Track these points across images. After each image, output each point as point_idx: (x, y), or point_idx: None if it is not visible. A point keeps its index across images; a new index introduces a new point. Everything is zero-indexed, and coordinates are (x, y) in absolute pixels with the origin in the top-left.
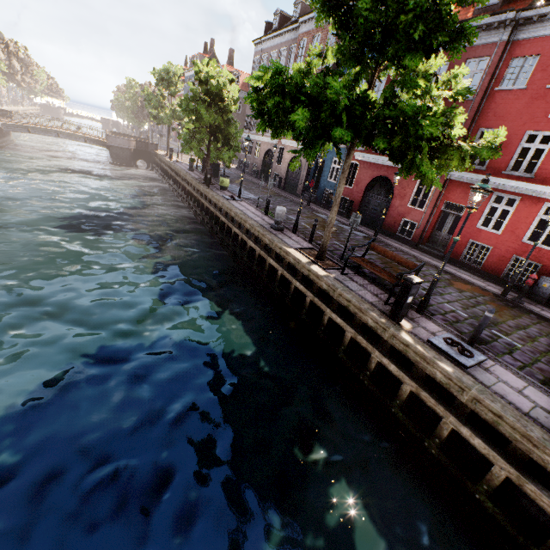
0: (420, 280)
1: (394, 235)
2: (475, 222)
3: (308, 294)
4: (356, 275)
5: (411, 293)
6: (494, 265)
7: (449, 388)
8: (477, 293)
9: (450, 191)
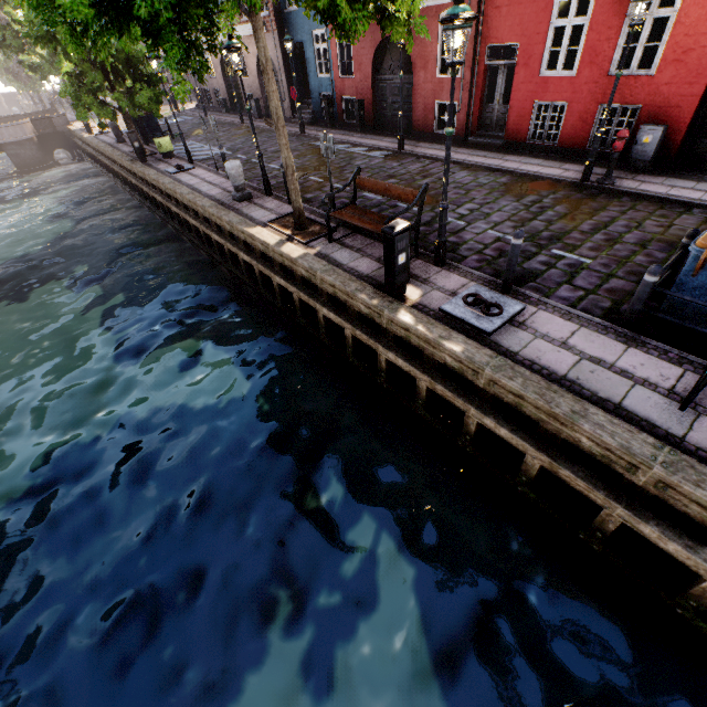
0: (405, 225)
1: (431, 136)
2: (537, 67)
3: (292, 289)
4: (354, 235)
5: (398, 250)
6: (575, 133)
7: (463, 373)
8: (546, 192)
9: (490, 23)
